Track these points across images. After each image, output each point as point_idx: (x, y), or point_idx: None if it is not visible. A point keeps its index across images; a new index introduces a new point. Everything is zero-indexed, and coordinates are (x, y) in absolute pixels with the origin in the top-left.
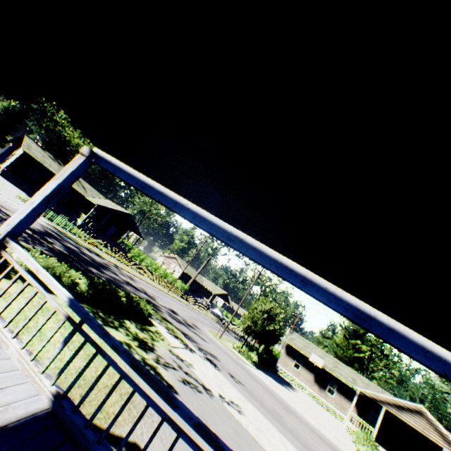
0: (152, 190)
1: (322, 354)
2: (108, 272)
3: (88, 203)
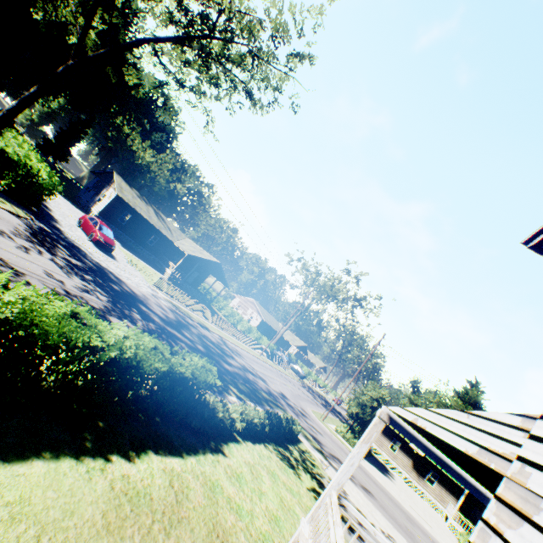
0: (450, 469)
1: None
2: (230, 360)
3: (173, 247)
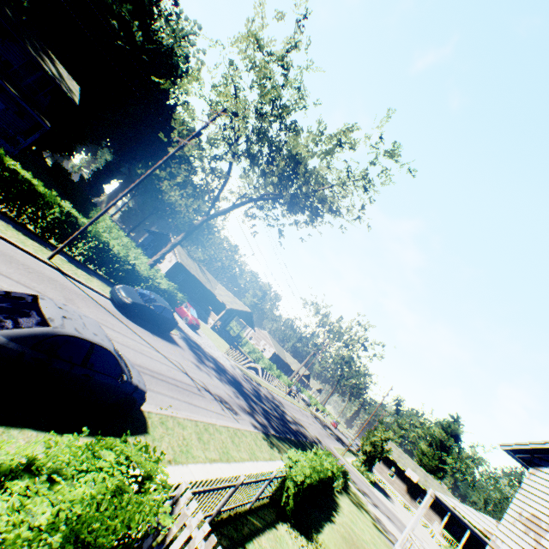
0: (462, 521)
1: (413, 466)
2: (287, 416)
3: (212, 296)
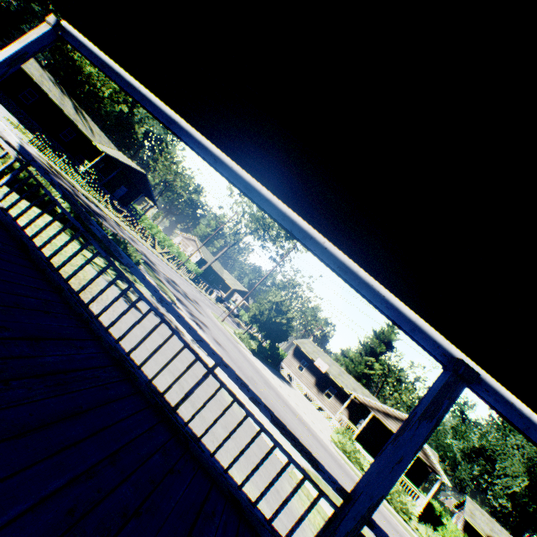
0: (111, 70)
1: (330, 363)
2: (104, 222)
3: (95, 150)
